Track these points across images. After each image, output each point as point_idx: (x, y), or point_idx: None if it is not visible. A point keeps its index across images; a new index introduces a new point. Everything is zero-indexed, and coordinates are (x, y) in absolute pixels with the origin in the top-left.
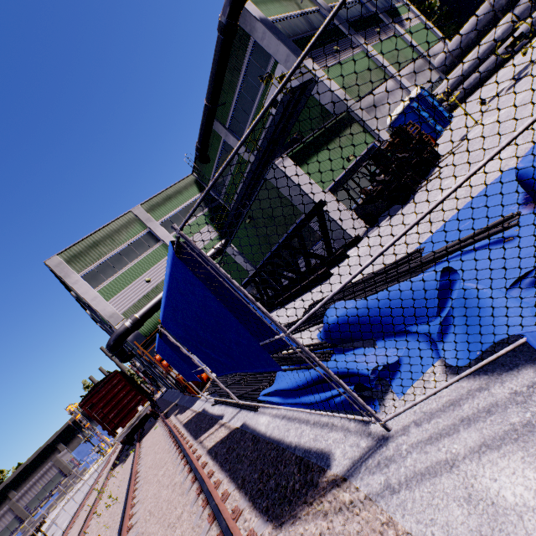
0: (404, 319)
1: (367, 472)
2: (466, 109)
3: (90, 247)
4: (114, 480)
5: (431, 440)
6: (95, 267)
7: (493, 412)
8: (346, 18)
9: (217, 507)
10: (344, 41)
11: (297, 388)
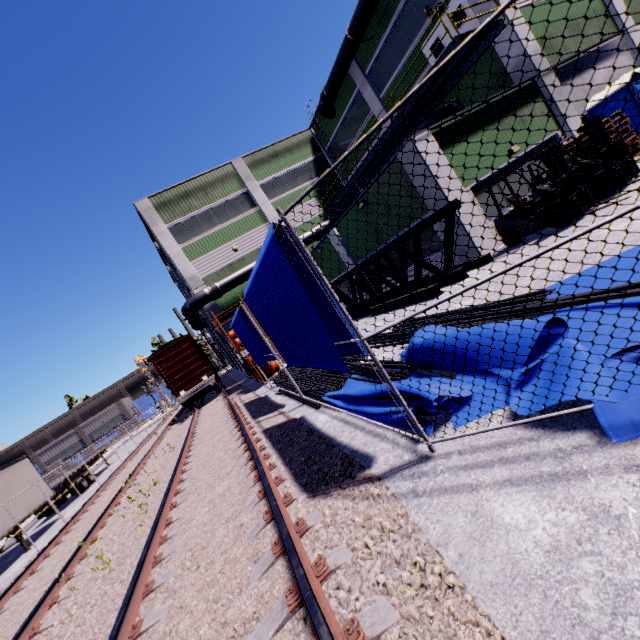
0: (492, 360)
1: (400, 478)
2: None
3: (181, 197)
4: (171, 434)
5: (466, 468)
6: (183, 221)
7: (531, 459)
8: None
9: (263, 471)
10: None
11: (362, 397)
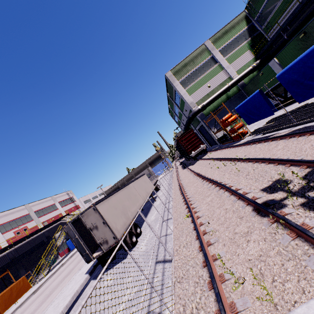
0: None
1: None
2: None
3: (183, 67)
4: (193, 167)
5: None
6: (184, 78)
7: None
8: None
9: None
10: None
11: None
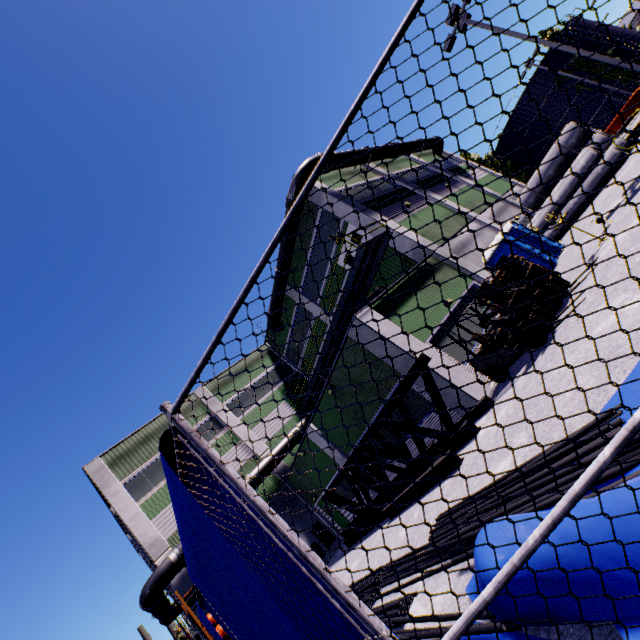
0: None
1: None
2: (575, 234)
3: (141, 443)
4: None
5: None
6: (142, 470)
7: None
8: (411, 180)
9: None
10: (414, 197)
11: None
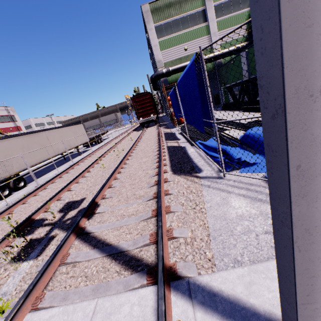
0: None
1: (207, 180)
2: None
3: (166, 6)
4: (133, 134)
5: (232, 186)
6: (163, 23)
7: (257, 192)
8: None
9: (161, 159)
10: None
11: (211, 147)
